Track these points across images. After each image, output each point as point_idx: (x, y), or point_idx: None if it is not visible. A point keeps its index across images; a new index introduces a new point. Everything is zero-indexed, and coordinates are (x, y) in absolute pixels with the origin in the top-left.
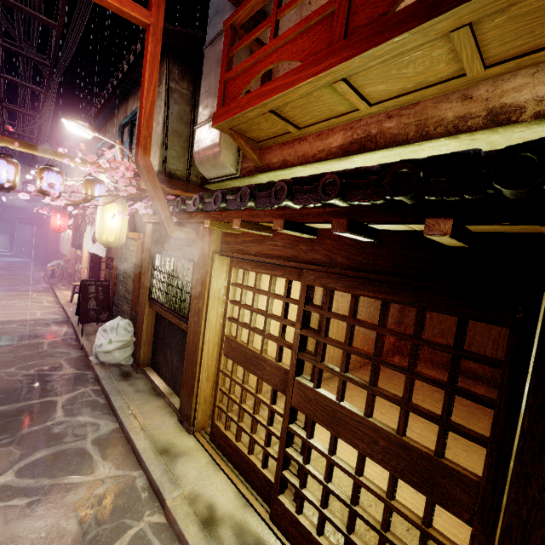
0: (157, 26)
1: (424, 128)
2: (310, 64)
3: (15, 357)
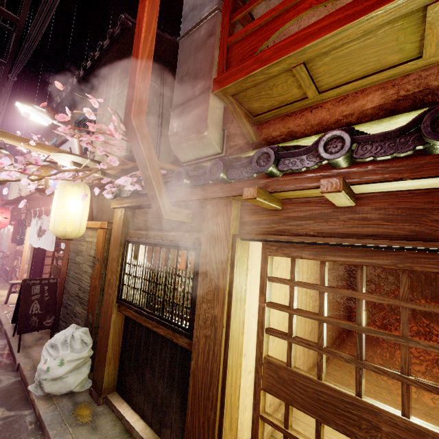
0: None
1: None
2: None
3: None
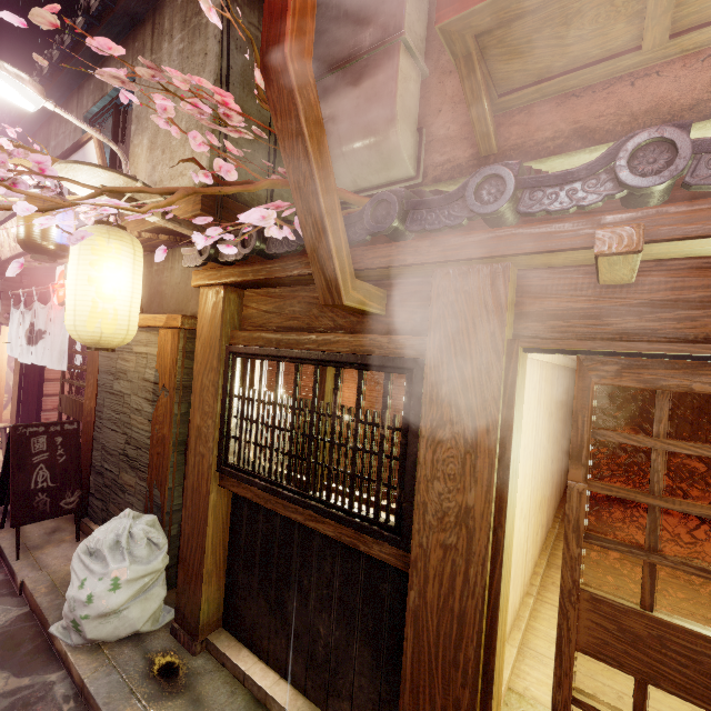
0: None
1: None
2: None
3: None
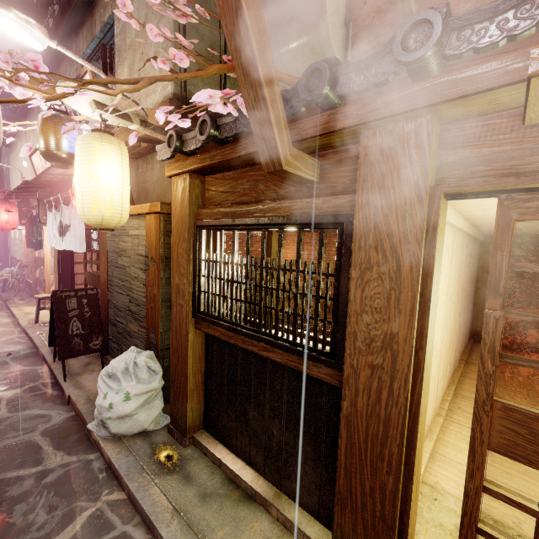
0: None
1: None
2: None
3: None
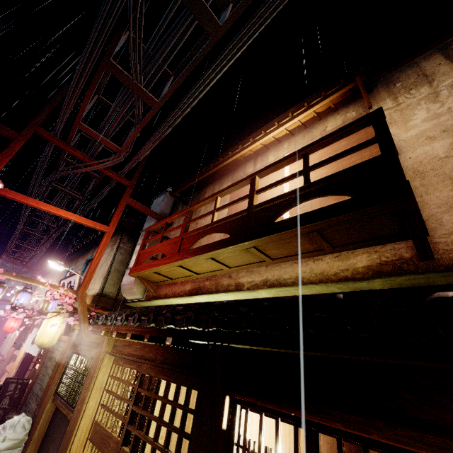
0: (110, 232)
1: (217, 287)
2: (167, 258)
3: None
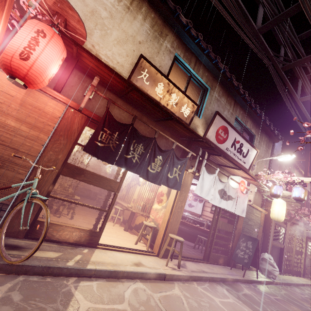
0: None
1: None
2: None
3: (302, 309)
